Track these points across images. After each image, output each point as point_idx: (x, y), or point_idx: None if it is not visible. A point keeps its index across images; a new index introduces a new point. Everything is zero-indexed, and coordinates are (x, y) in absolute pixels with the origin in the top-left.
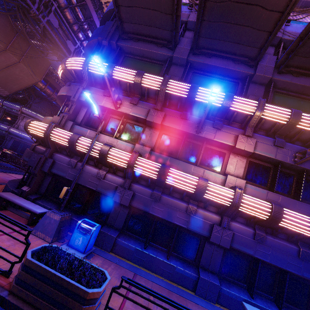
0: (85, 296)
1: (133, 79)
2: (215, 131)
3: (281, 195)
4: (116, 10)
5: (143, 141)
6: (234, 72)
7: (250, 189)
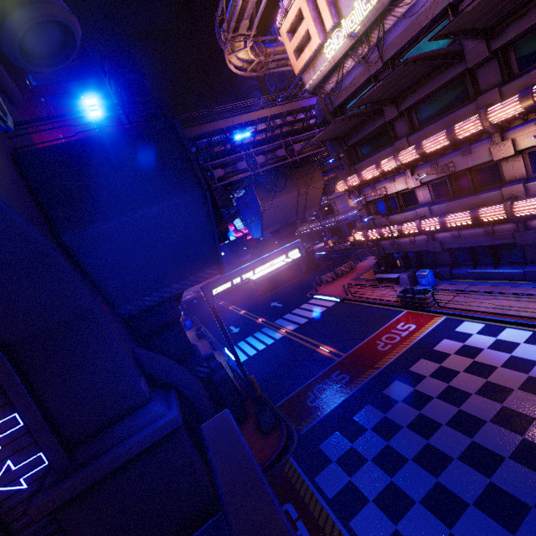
0: (422, 298)
1: (377, 173)
2: (468, 158)
3: None
4: (331, 142)
5: (421, 201)
6: (449, 81)
7: (533, 187)
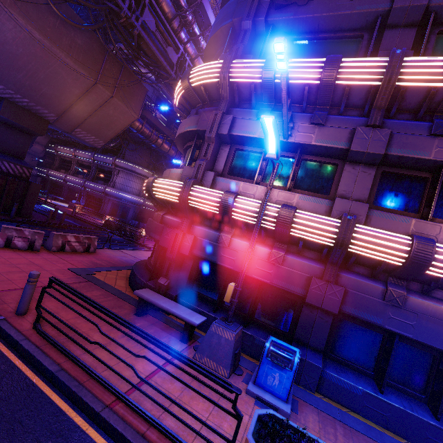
0: None
1: (318, 75)
2: None
3: None
4: None
5: (343, 190)
6: None
7: None
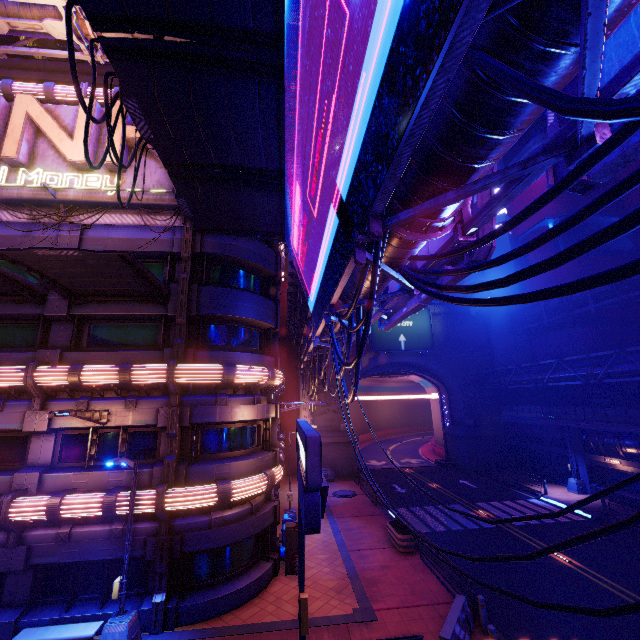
0: None
1: None
2: None
3: (89, 472)
4: None
5: None
6: (22, 315)
7: (50, 479)
